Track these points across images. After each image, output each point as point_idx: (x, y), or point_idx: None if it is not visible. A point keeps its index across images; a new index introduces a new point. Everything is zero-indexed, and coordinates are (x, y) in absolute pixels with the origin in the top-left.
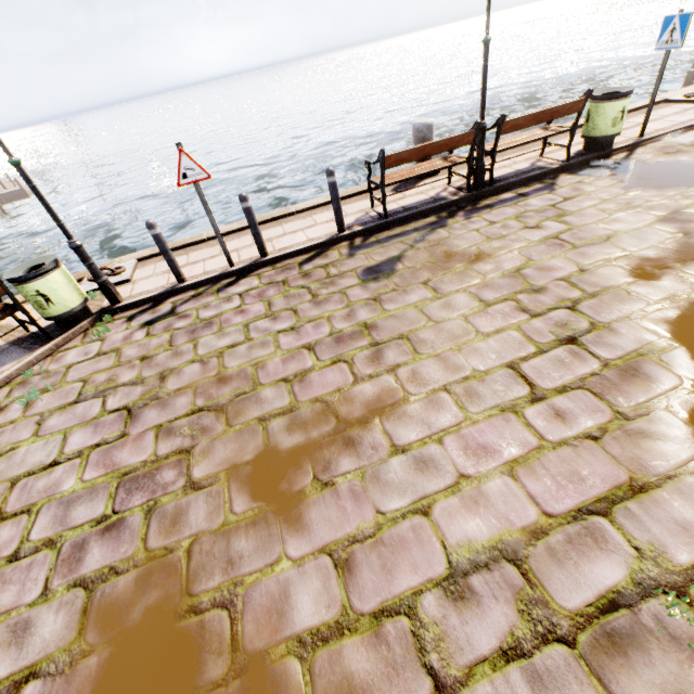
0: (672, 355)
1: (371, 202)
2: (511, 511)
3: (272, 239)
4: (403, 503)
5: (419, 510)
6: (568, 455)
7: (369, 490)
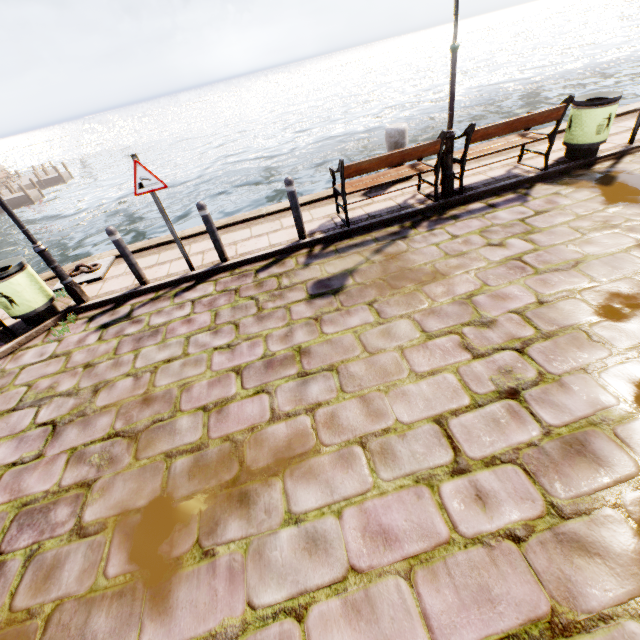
0: (631, 429)
1: (336, 208)
2: (397, 633)
3: (238, 242)
4: (279, 597)
5: (293, 610)
6: (481, 560)
7: (247, 570)
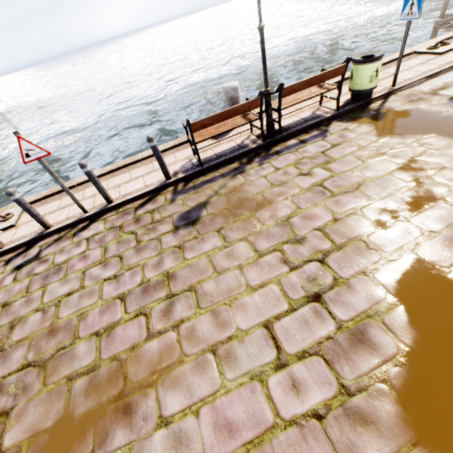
0: (394, 317)
1: (192, 151)
2: None
3: (121, 184)
4: None
5: None
6: (295, 438)
7: None
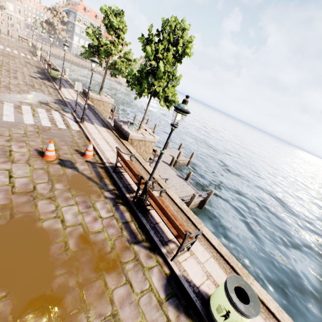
0: None
1: None
2: None
3: None
4: None
5: None
6: None
7: None
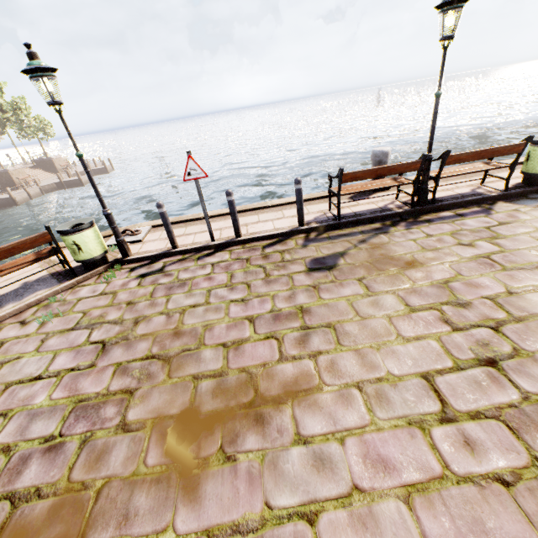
0: None
1: (329, 205)
2: None
3: (248, 224)
4: (292, 502)
5: (305, 514)
6: (473, 496)
7: (264, 476)
